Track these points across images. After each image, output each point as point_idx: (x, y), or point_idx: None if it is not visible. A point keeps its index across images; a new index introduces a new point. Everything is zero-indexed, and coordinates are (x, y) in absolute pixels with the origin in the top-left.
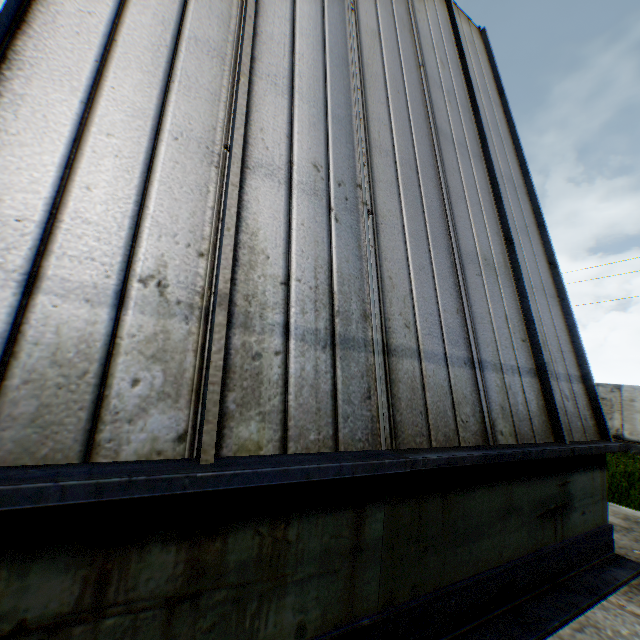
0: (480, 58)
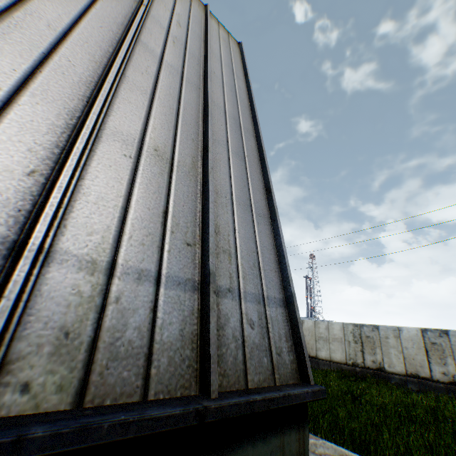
0: (232, 52)
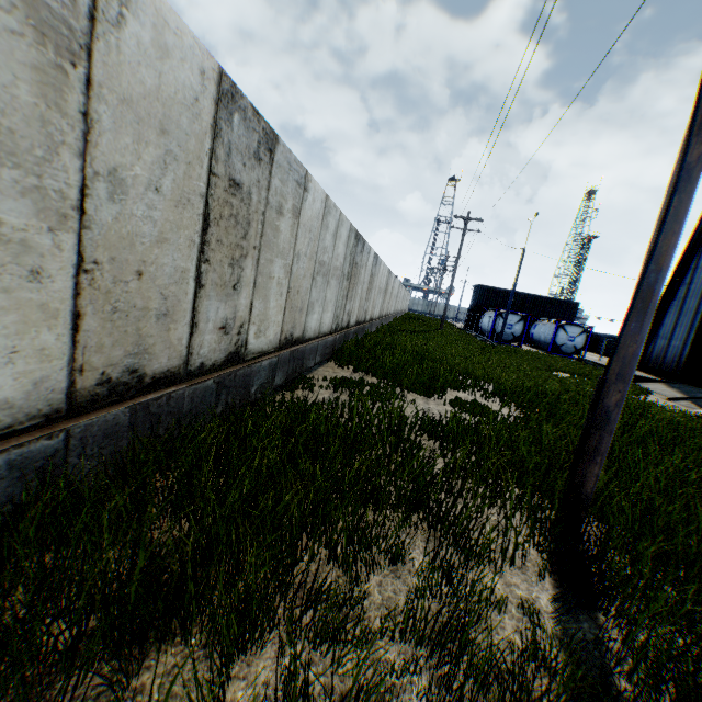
0: None
